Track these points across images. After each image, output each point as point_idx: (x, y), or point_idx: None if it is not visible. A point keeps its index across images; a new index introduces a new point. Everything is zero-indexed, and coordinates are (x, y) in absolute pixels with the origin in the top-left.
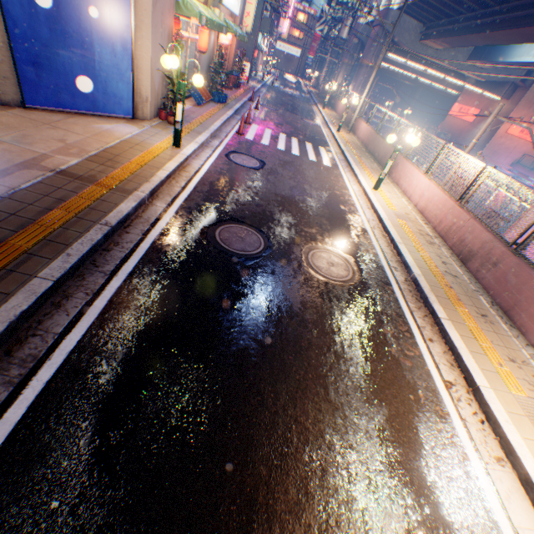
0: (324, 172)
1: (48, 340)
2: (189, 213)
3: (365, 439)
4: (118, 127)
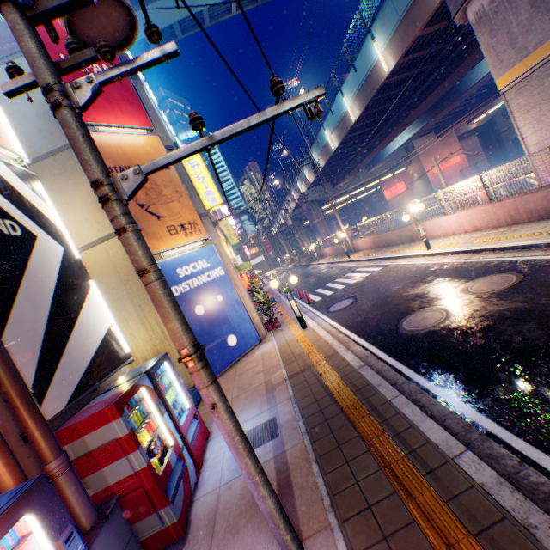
0: (385, 272)
1: (454, 417)
2: (374, 337)
3: None
4: (262, 349)
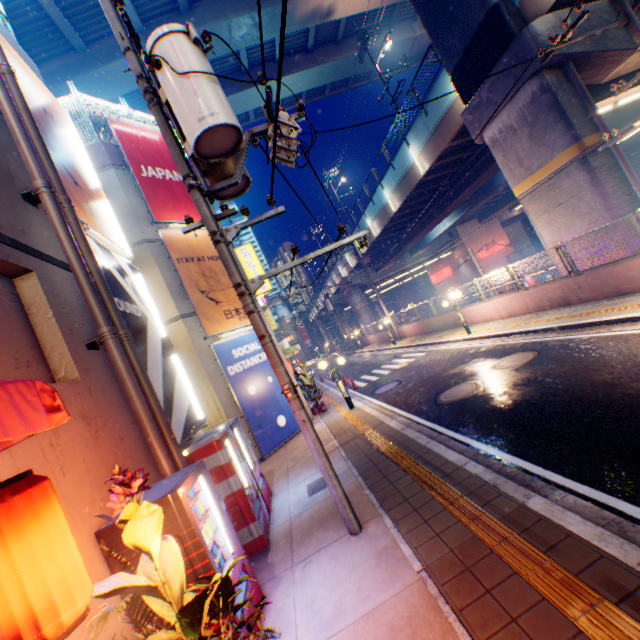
0: (429, 356)
1: (468, 449)
2: (416, 409)
3: (638, 360)
4: None
